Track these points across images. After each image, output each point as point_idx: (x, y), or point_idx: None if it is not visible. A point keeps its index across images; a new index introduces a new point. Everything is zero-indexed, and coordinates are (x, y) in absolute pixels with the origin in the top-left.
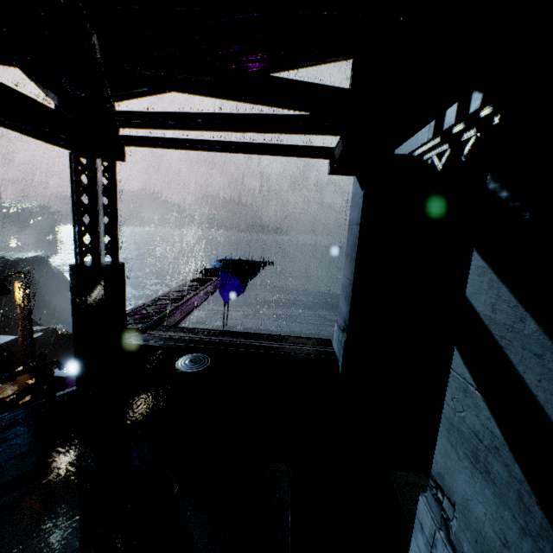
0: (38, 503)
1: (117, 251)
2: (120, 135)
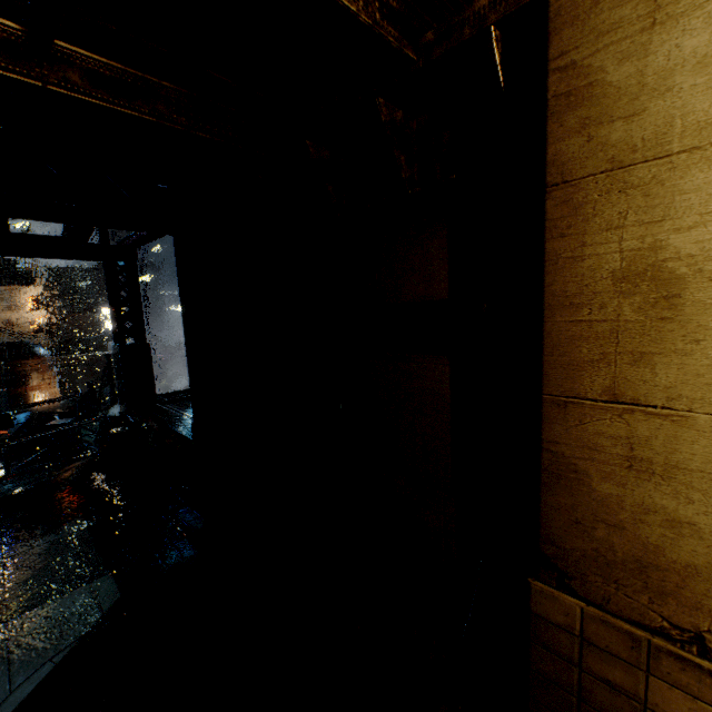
0: (7, 493)
1: (143, 333)
2: (122, 240)
